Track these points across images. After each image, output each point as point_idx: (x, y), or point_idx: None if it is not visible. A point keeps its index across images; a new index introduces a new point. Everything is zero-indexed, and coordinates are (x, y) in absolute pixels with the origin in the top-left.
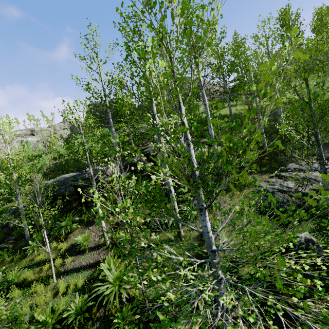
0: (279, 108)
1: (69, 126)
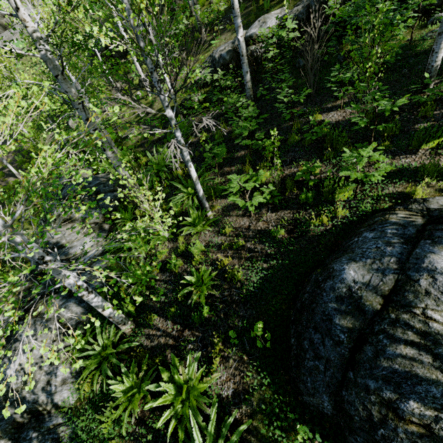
0: None
1: None
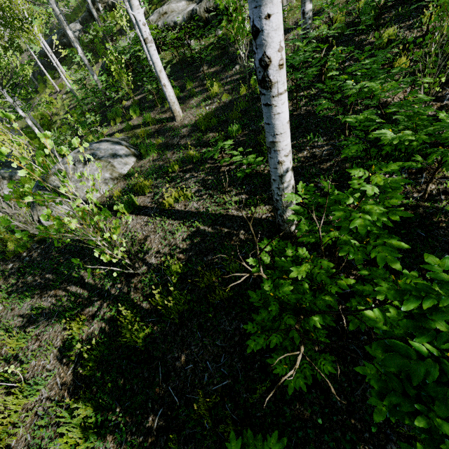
0: None
1: None
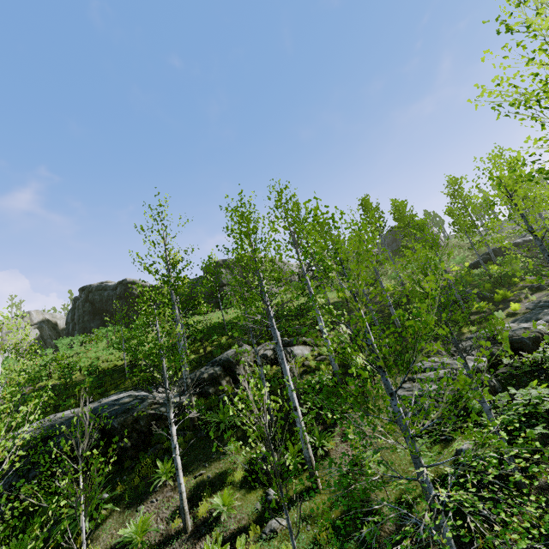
0: (387, 297)
1: (32, 324)
